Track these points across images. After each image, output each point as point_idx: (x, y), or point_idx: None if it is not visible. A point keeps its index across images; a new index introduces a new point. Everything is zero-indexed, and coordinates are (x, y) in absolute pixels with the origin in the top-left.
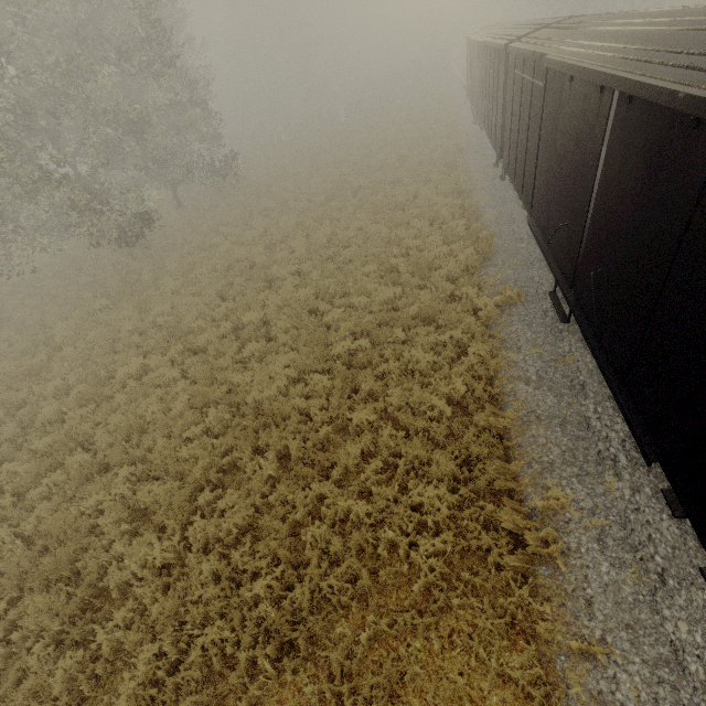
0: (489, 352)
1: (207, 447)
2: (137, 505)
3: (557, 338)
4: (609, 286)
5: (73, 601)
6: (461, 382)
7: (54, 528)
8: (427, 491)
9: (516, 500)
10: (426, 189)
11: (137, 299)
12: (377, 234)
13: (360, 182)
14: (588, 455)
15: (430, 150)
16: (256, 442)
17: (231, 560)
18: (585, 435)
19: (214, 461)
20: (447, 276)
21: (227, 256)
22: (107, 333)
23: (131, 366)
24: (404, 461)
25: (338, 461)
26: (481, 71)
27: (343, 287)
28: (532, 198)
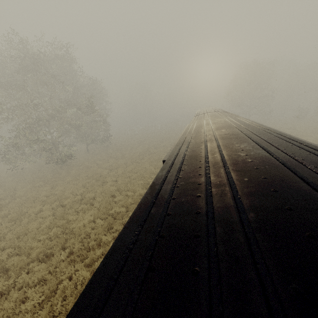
0: None
1: (45, 244)
2: (5, 266)
3: None
4: None
5: None
6: None
7: None
8: None
9: None
10: None
11: (53, 183)
12: (148, 170)
13: (153, 150)
14: None
15: None
16: (65, 245)
17: (26, 292)
18: None
19: (44, 250)
20: None
21: (94, 171)
22: (35, 195)
23: (36, 208)
24: None
25: (89, 256)
26: None
27: (127, 187)
28: None
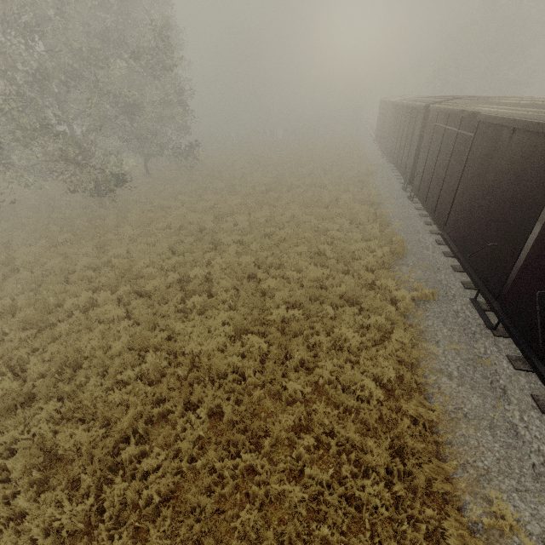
0: (409, 340)
1: (141, 394)
2: (54, 449)
3: (471, 338)
4: None
5: None
6: (391, 367)
7: None
8: (365, 484)
9: (452, 506)
10: (346, 196)
11: (98, 239)
12: (308, 223)
13: (293, 182)
14: (523, 467)
15: (347, 169)
16: (188, 395)
17: (148, 543)
18: (515, 443)
19: (145, 410)
20: (365, 266)
21: (182, 218)
22: (64, 264)
23: (80, 299)
24: (335, 441)
25: (271, 432)
26: (394, 122)
27: (279, 260)
28: (447, 217)
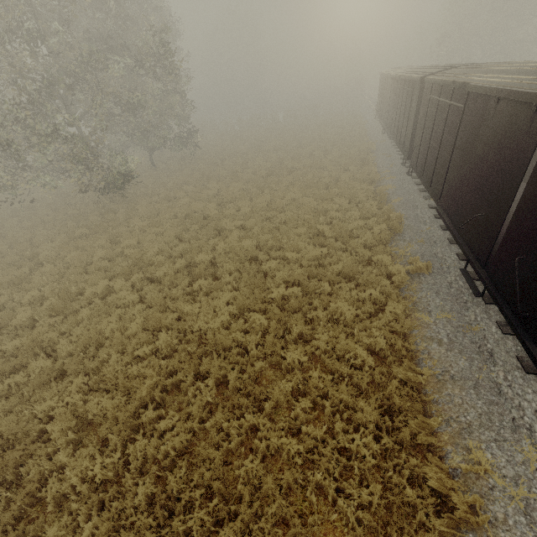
0: (403, 312)
1: (155, 367)
2: (85, 415)
3: (463, 307)
4: (535, 272)
5: (10, 510)
6: (383, 336)
7: (6, 430)
8: (354, 437)
9: (436, 456)
10: (345, 175)
11: (111, 232)
12: (308, 204)
13: (293, 165)
14: (503, 420)
15: (347, 148)
16: (198, 368)
17: (166, 486)
18: (498, 400)
19: (160, 381)
20: (363, 244)
21: (187, 207)
22: (82, 257)
23: (98, 287)
24: (330, 403)
25: (271, 396)
26: (393, 96)
27: (279, 242)
28: (441, 191)
